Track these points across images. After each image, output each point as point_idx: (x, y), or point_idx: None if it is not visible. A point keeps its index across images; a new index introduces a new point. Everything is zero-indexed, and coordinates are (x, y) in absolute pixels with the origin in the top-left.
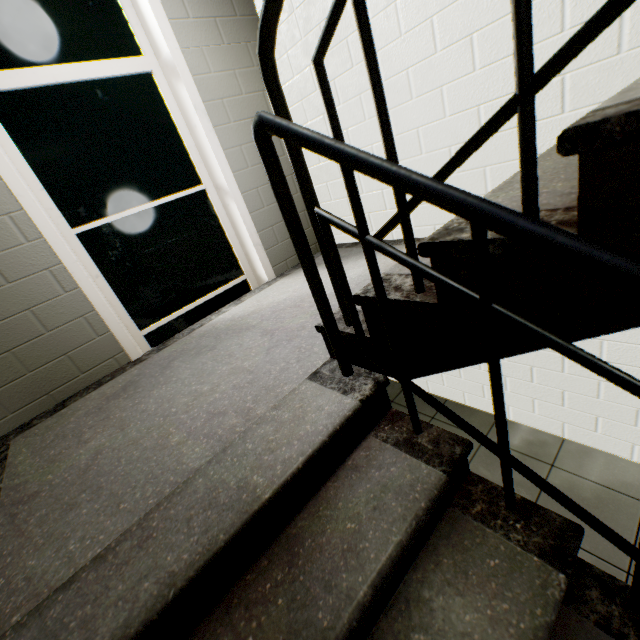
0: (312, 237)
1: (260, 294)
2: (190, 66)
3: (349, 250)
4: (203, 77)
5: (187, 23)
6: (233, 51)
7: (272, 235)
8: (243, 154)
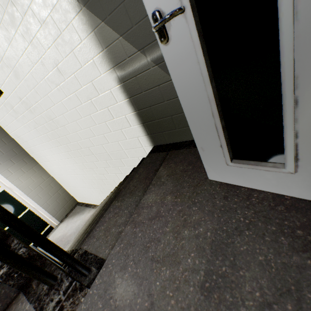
0: (70, 203)
1: (54, 233)
2: (16, 185)
3: (81, 208)
4: (21, 185)
5: (12, 175)
6: (29, 172)
7: (55, 211)
8: (39, 196)
